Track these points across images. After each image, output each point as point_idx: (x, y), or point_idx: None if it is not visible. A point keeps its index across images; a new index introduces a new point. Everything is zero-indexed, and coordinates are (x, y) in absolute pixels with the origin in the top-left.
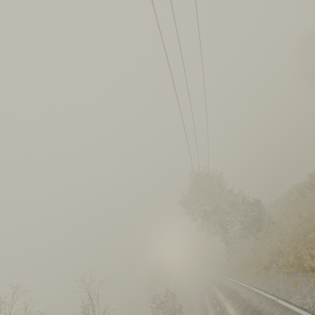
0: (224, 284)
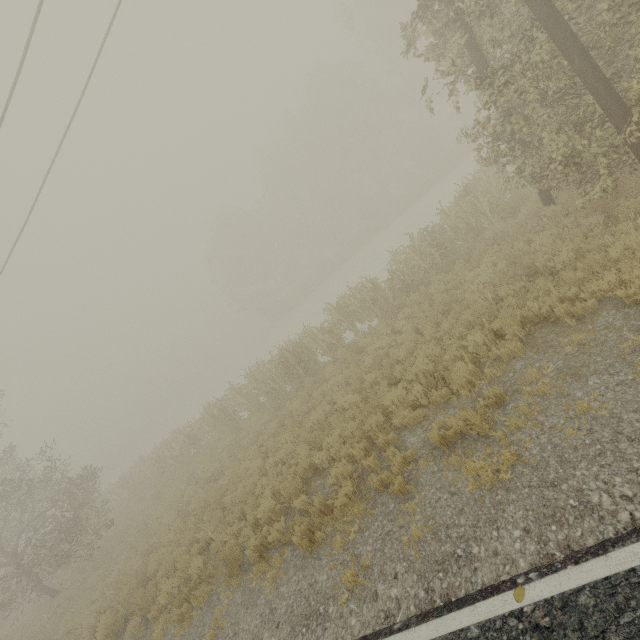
0: None
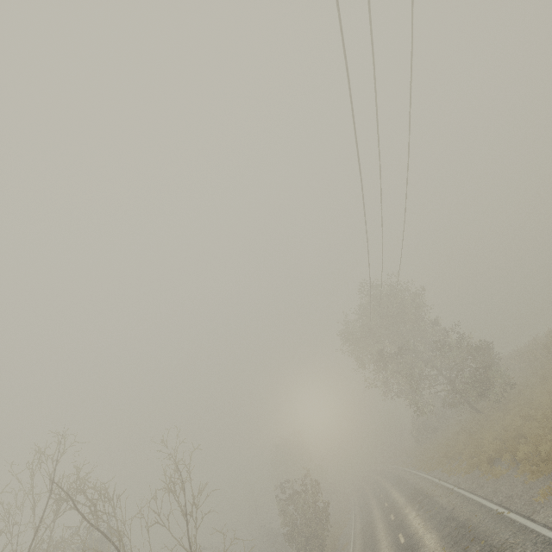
0: (405, 479)
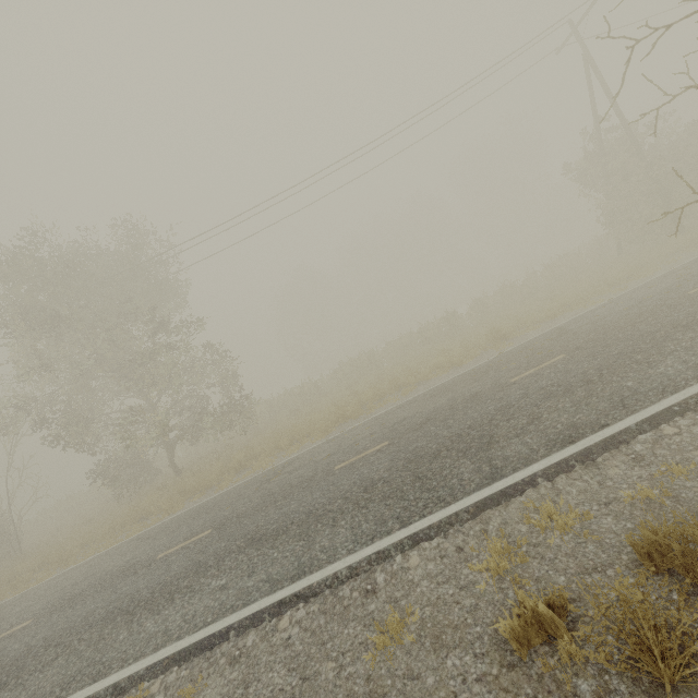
0: (1, 609)
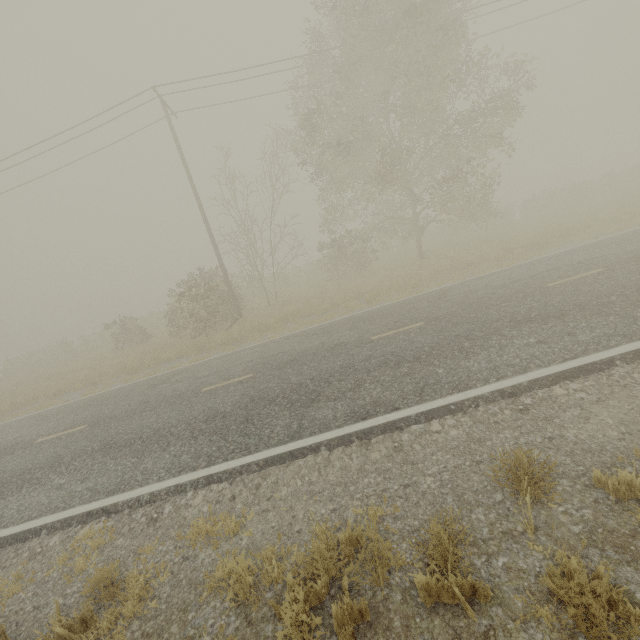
0: (439, 294)
